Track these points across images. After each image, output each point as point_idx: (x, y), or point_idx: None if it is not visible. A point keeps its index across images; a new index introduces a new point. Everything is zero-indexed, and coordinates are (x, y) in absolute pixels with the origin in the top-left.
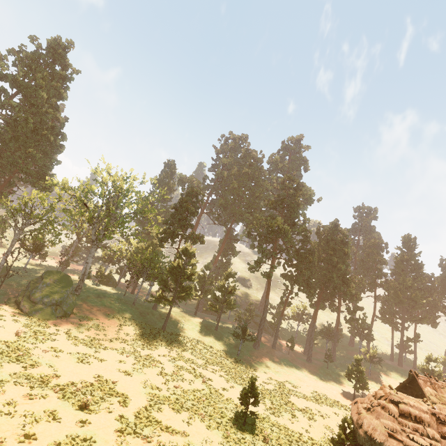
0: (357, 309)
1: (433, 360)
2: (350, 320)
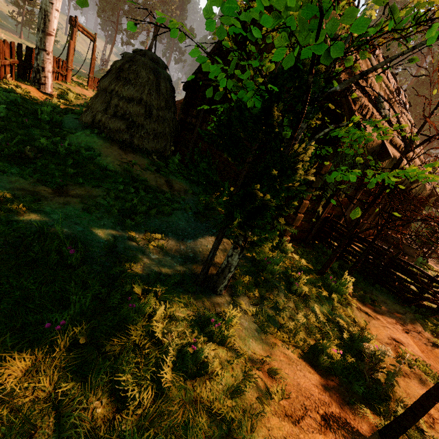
0: None
1: None
2: None
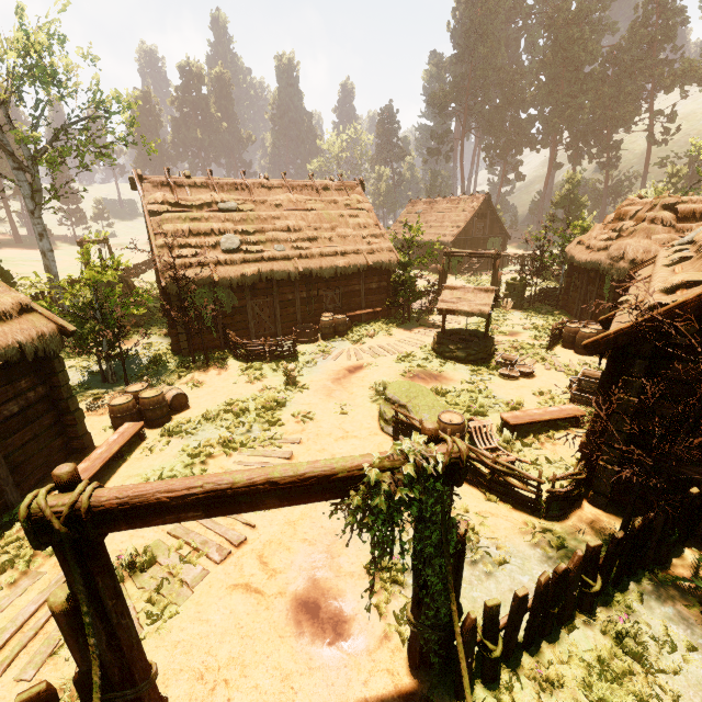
0: (653, 134)
1: (676, 175)
2: (609, 163)
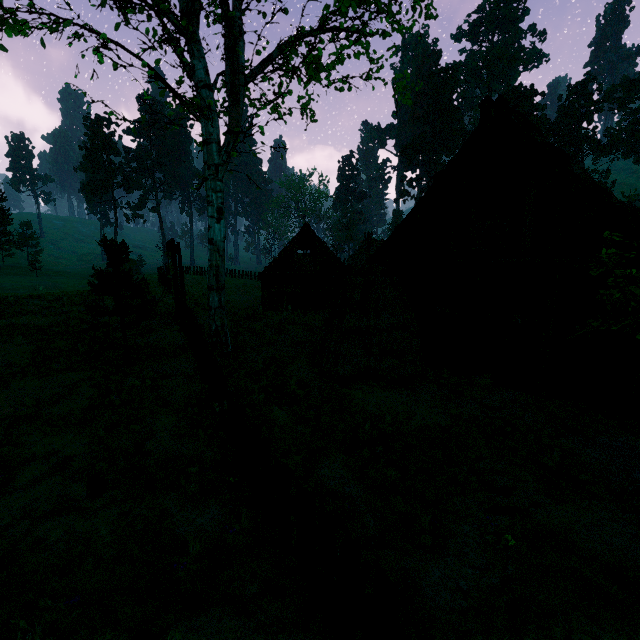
0: None
1: None
2: None
